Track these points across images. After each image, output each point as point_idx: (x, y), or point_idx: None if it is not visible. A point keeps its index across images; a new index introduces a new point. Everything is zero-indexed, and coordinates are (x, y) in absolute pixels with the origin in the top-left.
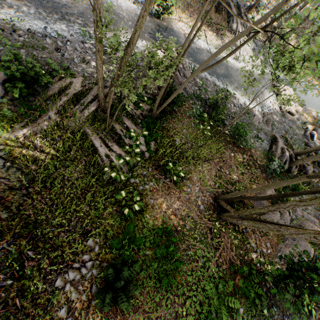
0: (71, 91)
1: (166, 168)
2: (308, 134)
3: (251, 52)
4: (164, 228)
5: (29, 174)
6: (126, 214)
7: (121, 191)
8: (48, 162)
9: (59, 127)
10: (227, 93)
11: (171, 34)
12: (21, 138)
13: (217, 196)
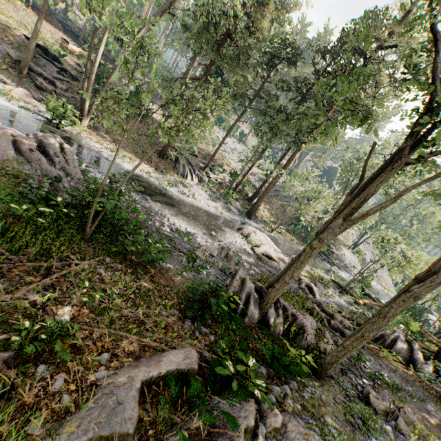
0: None
1: None
2: (304, 286)
3: (207, 196)
4: None
5: None
6: None
7: None
8: None
9: None
10: (152, 211)
11: (71, 142)
12: None
13: None
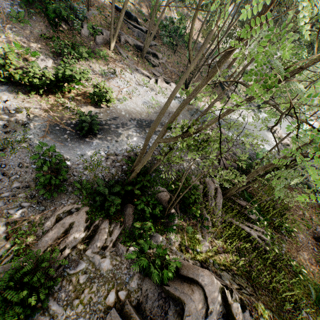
0: (199, 191)
1: (287, 229)
2: None
3: (244, 107)
4: (316, 278)
5: (241, 275)
6: (303, 279)
7: (290, 262)
8: (236, 258)
9: (214, 225)
10: (253, 145)
11: None
12: (209, 247)
13: (317, 237)
